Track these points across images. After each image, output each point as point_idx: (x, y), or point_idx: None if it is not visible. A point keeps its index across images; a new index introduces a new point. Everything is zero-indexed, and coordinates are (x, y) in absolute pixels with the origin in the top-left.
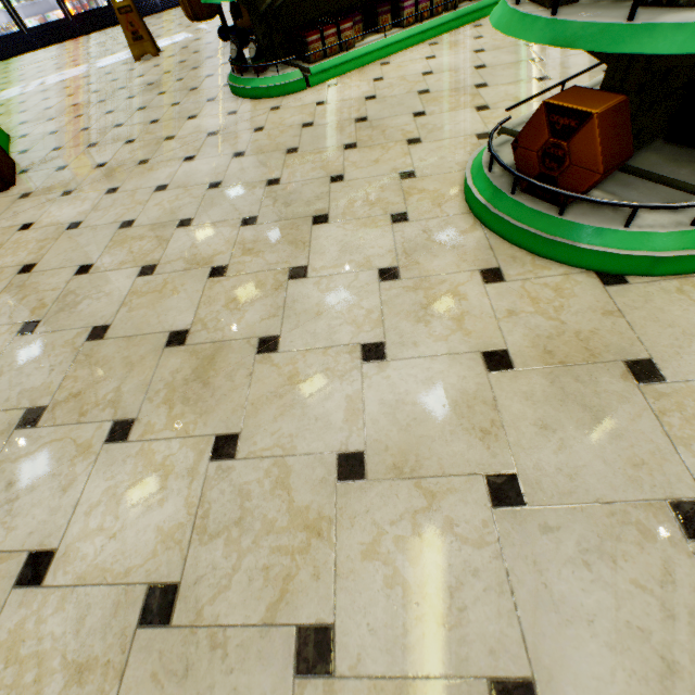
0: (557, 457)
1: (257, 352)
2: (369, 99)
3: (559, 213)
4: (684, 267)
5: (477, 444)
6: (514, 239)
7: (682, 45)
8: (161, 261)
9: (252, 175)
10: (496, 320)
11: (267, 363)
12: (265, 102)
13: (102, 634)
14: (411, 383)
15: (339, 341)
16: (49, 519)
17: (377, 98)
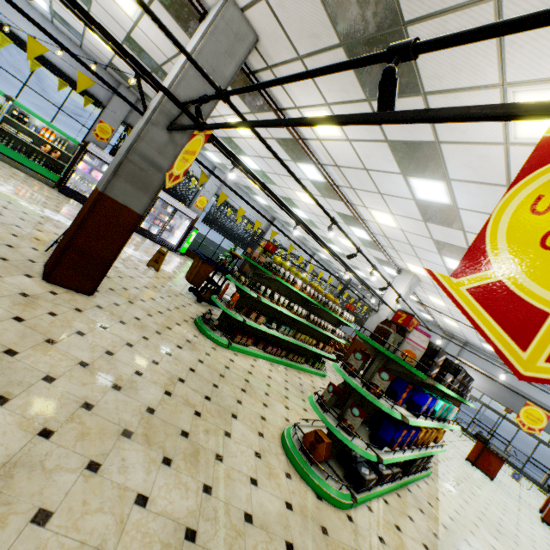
0: (303, 544)
1: (216, 458)
2: (250, 373)
3: (311, 464)
4: (336, 503)
5: (283, 529)
6: (296, 466)
7: (343, 439)
8: (174, 392)
9: (207, 376)
10: (289, 492)
11: (220, 464)
12: (210, 341)
13: (172, 536)
14: (265, 499)
15: (243, 470)
16: (144, 483)
17: (252, 374)
